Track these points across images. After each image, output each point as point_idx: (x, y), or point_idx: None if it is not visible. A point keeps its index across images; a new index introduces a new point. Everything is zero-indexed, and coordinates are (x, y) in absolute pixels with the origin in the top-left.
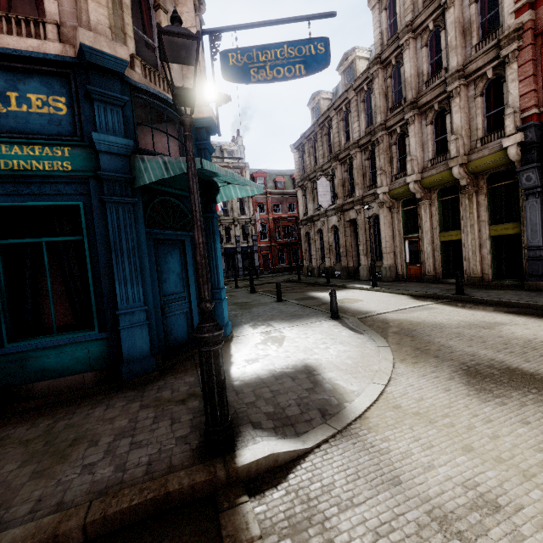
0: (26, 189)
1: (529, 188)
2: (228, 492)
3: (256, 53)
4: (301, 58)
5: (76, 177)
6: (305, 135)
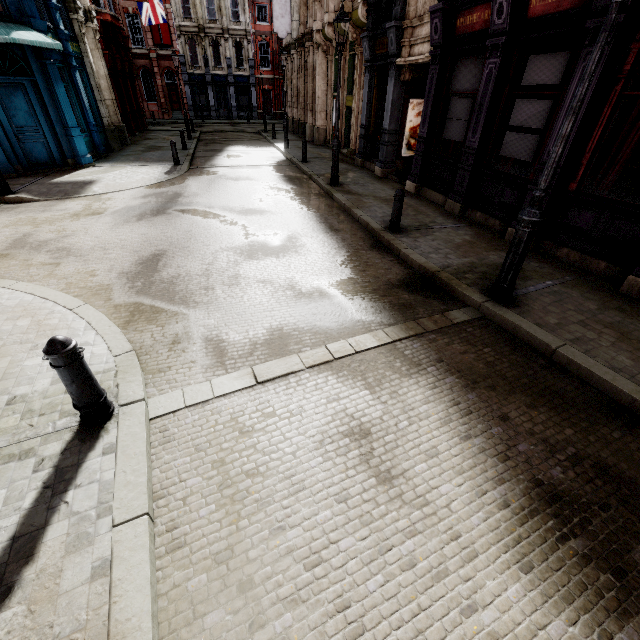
0: None
1: (367, 61)
2: None
3: None
4: None
5: None
6: None
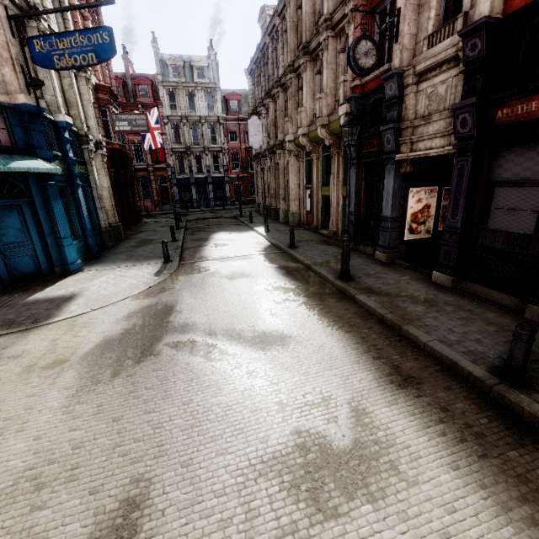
0: None
1: (352, 159)
2: None
3: (55, 41)
4: (92, 47)
5: None
6: (253, 60)
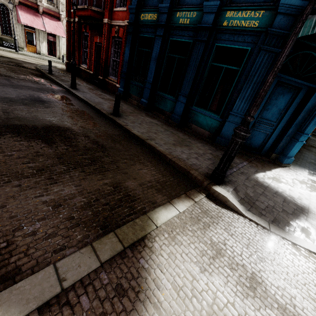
0: (232, 38)
1: None
2: (202, 189)
3: None
4: None
5: (256, 32)
6: None
